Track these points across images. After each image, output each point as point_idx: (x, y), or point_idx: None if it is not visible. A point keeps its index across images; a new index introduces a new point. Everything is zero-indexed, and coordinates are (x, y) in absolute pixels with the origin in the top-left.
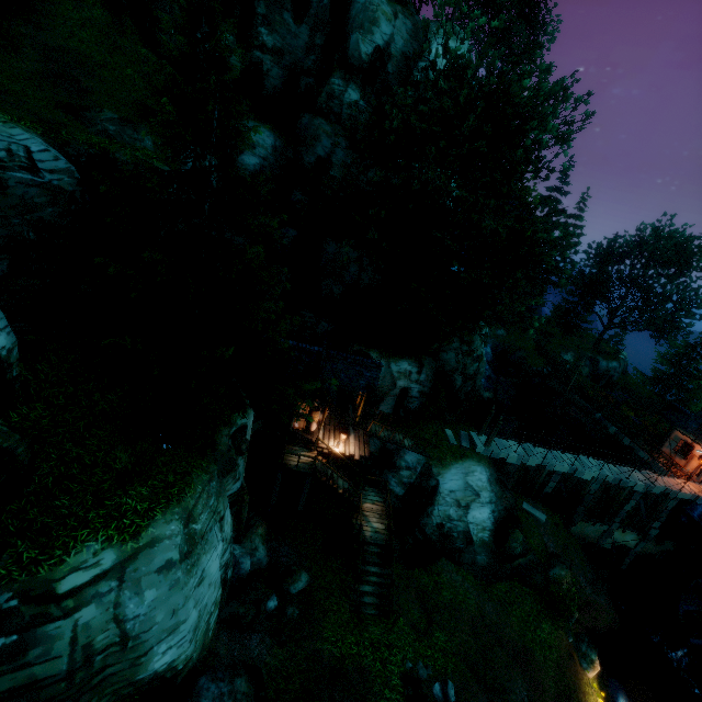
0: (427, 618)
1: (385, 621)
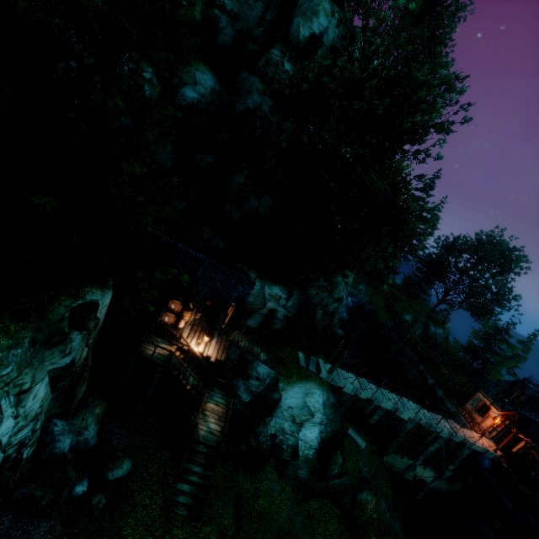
0: (237, 524)
1: (193, 524)
